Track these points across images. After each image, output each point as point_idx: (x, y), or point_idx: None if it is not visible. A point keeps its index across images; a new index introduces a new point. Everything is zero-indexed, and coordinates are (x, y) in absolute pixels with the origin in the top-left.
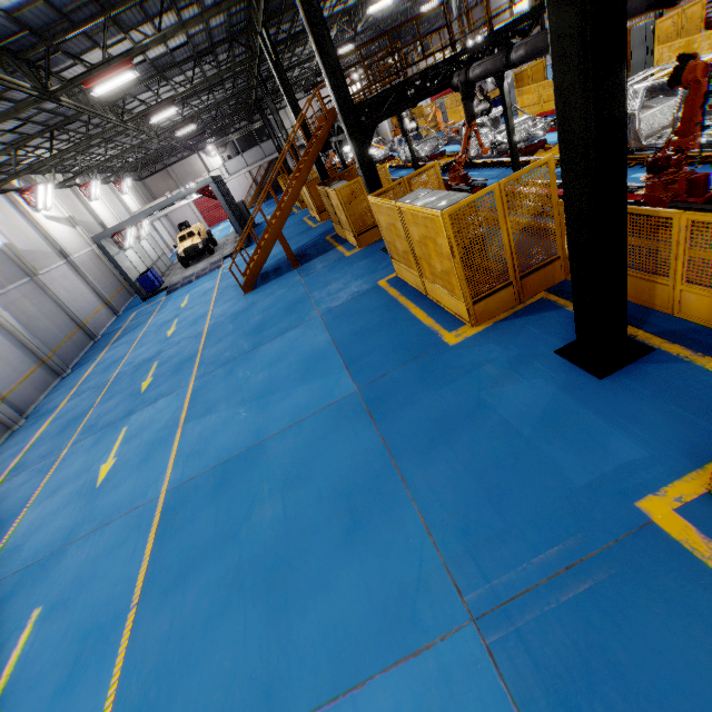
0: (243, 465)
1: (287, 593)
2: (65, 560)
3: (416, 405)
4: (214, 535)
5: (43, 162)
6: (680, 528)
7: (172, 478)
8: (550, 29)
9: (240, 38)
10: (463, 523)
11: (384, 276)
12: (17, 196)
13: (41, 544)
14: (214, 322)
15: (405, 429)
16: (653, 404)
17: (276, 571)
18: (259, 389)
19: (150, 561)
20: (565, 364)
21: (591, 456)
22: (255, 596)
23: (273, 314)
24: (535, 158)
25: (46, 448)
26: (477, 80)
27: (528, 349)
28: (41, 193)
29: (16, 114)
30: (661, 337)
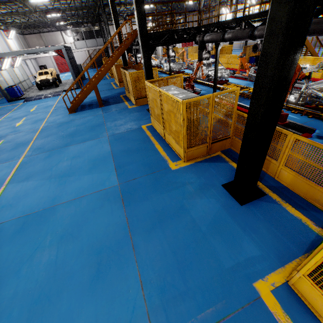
0: (38, 220)
1: (42, 322)
2: None
3: (149, 200)
4: (3, 269)
5: None
6: (274, 304)
7: None
8: (270, 14)
9: None
10: (162, 283)
11: (145, 123)
12: None
13: None
14: (47, 124)
15: (140, 215)
16: (264, 224)
17: (39, 303)
18: (62, 172)
19: None
20: (226, 193)
21: (234, 250)
22: None
23: (82, 128)
24: (223, 87)
25: None
26: (207, 42)
27: (209, 181)
28: None
29: None
30: (269, 188)
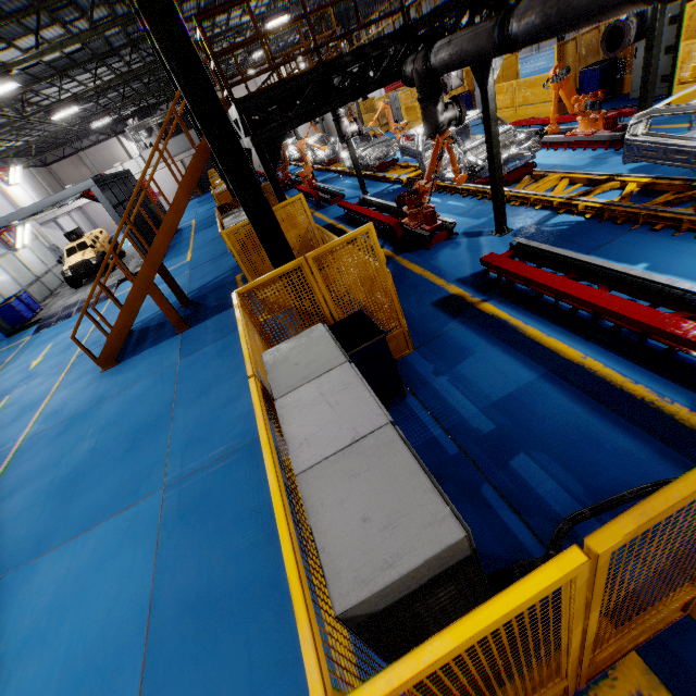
0: None
1: None
2: None
3: None
4: None
5: None
6: None
7: None
8: None
9: None
10: None
11: None
12: None
13: None
14: (38, 427)
15: None
16: None
17: None
18: None
19: None
20: None
21: None
22: None
23: (108, 445)
24: (523, 192)
25: None
26: (445, 70)
27: None
28: None
29: None
30: None
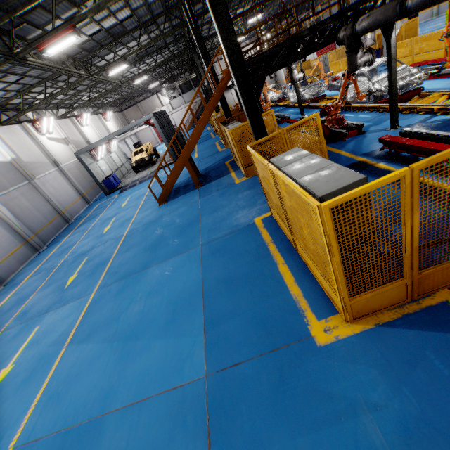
0: (75, 449)
1: None
2: None
3: None
4: None
5: (40, 103)
6: None
7: (26, 428)
8: None
9: (175, 11)
10: None
11: (260, 213)
12: (28, 125)
13: None
14: (132, 227)
15: None
16: None
17: None
18: (130, 326)
19: None
20: None
21: None
22: None
23: (169, 232)
24: (412, 105)
25: None
26: (364, 33)
27: (436, 411)
28: (45, 122)
29: None
30: None
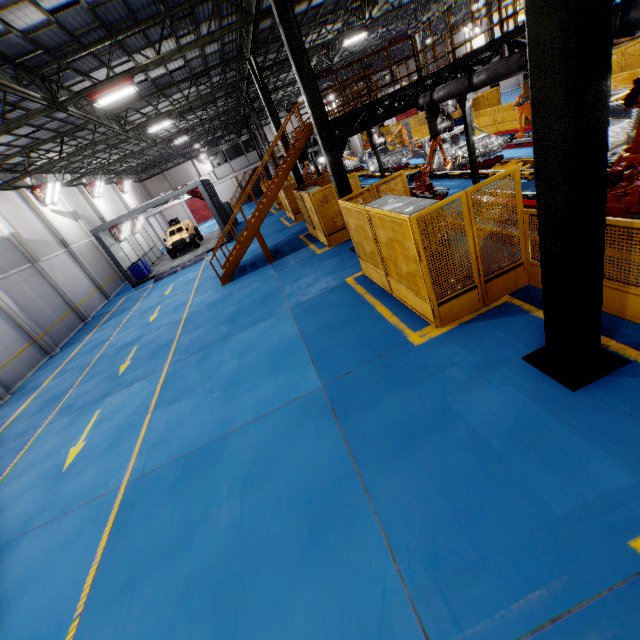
0: (204, 459)
1: (237, 617)
2: (19, 551)
3: (381, 406)
4: (168, 537)
5: (52, 164)
6: None
7: (135, 468)
8: (529, 38)
9: (232, 63)
10: (430, 548)
11: (351, 274)
12: (27, 192)
13: (0, 530)
14: (192, 310)
15: (369, 432)
16: (635, 423)
17: (227, 587)
18: (228, 379)
19: (101, 561)
20: (534, 372)
21: (570, 479)
22: (202, 617)
23: (246, 305)
24: (493, 171)
25: (24, 426)
26: (441, 101)
27: (495, 354)
28: (49, 190)
29: (26, 120)
30: (634, 349)
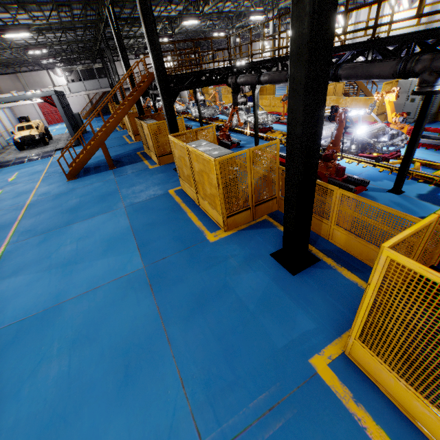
0: (38, 324)
1: None
2: None
3: (184, 283)
4: None
5: None
6: (331, 377)
7: None
8: (290, 74)
9: (93, 5)
10: (207, 376)
11: (173, 187)
12: None
13: None
14: (37, 198)
15: (175, 301)
16: (319, 294)
17: (51, 427)
18: (66, 259)
19: None
20: (275, 263)
21: (286, 327)
22: None
23: (88, 200)
24: (266, 135)
25: None
26: (241, 84)
27: (256, 251)
28: None
29: None
30: (323, 253)
